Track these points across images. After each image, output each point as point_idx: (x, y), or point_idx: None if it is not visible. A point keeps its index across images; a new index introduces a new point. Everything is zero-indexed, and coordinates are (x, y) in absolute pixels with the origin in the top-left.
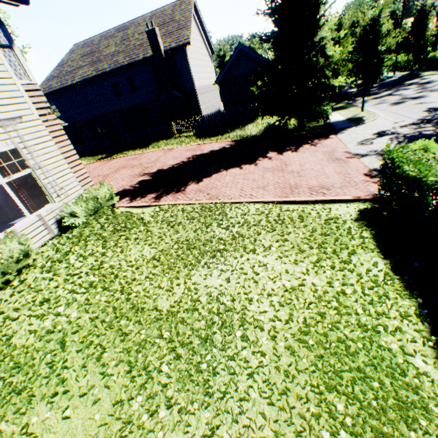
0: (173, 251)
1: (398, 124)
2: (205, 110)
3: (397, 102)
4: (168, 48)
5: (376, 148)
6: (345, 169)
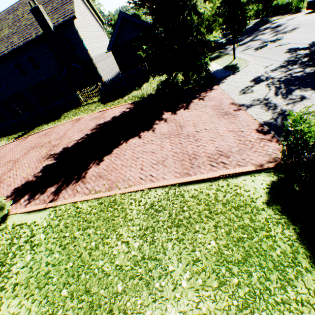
0: (60, 302)
1: (269, 68)
2: (106, 75)
3: (260, 46)
4: (56, 24)
5: (258, 97)
6: (236, 125)
